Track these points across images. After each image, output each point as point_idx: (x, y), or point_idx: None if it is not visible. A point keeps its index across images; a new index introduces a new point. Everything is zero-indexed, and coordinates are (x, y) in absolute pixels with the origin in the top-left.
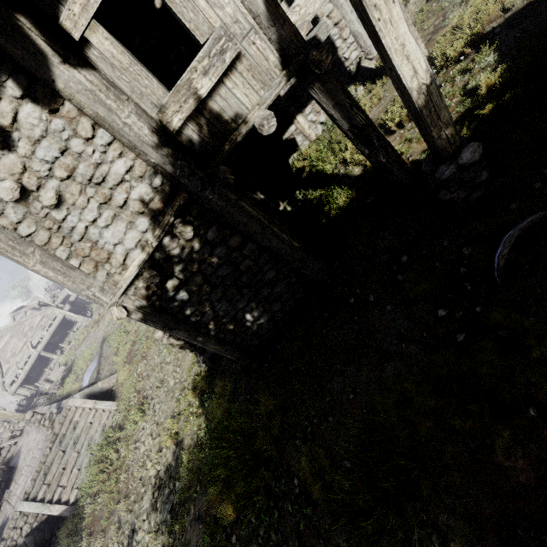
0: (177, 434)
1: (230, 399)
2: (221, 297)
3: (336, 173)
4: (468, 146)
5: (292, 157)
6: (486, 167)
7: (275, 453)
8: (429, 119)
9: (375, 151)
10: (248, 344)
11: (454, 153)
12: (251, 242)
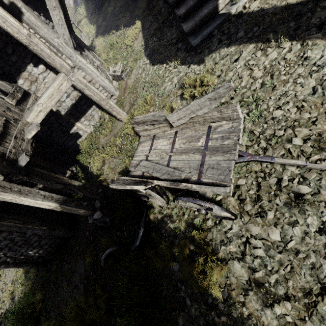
0: (12, 293)
1: (31, 283)
2: (9, 250)
3: (87, 168)
4: (96, 212)
5: (79, 140)
6: (108, 217)
7: (34, 323)
8: (69, 211)
9: (76, 192)
10: (36, 260)
11: (92, 214)
12: (16, 232)
